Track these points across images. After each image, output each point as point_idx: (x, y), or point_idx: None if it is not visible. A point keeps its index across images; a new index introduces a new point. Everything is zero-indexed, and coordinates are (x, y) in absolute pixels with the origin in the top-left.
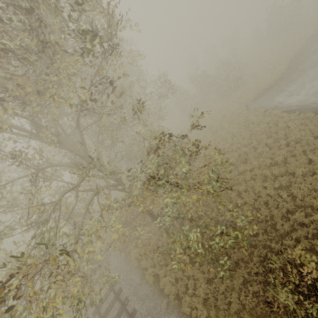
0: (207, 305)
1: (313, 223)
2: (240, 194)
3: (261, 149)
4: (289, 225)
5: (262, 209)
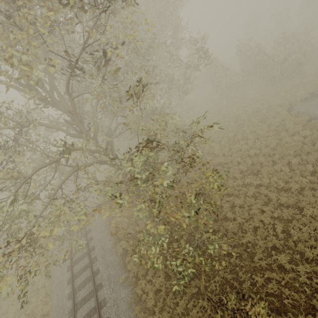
0: (158, 295)
1: (294, 271)
2: (234, 207)
3: (280, 167)
4: (267, 262)
5: (247, 234)
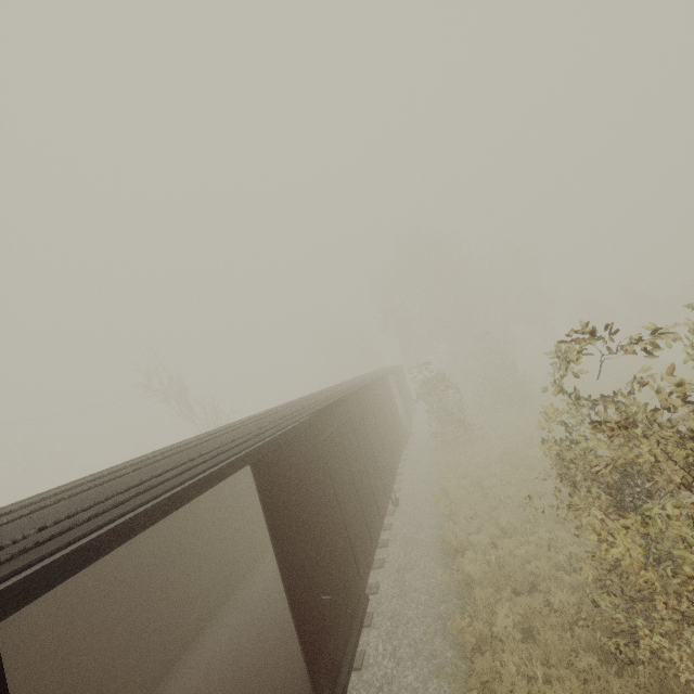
0: None
1: None
2: None
3: None
4: None
5: None
